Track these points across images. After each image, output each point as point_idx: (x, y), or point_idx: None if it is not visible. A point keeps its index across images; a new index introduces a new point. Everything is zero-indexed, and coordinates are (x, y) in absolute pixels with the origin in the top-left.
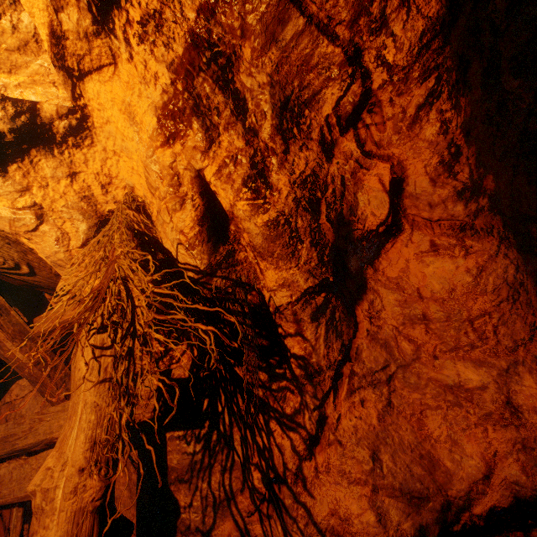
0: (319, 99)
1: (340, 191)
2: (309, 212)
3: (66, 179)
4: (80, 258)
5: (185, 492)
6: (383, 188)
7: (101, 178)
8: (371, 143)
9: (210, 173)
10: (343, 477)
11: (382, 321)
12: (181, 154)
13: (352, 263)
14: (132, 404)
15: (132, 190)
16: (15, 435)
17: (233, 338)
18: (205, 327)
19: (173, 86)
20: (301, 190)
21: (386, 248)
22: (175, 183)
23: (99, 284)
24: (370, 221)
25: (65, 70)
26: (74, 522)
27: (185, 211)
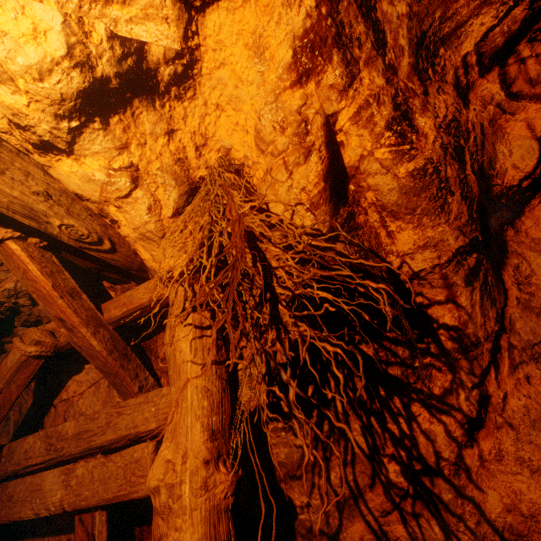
0: (461, 33)
1: (480, 140)
2: (455, 161)
3: (164, 138)
4: (181, 225)
5: (299, 490)
6: (532, 134)
7: (197, 138)
8: (523, 81)
9: (345, 116)
10: (522, 465)
11: (533, 288)
12: (314, 95)
13: (491, 223)
14: (250, 388)
15: (227, 153)
16: (89, 432)
17: (363, 310)
18: (376, 285)
19: (317, 9)
20: (446, 135)
21: (531, 205)
22: (302, 131)
23: (230, 243)
24: (510, 175)
25: (183, 0)
26: (210, 522)
27: (309, 165)
